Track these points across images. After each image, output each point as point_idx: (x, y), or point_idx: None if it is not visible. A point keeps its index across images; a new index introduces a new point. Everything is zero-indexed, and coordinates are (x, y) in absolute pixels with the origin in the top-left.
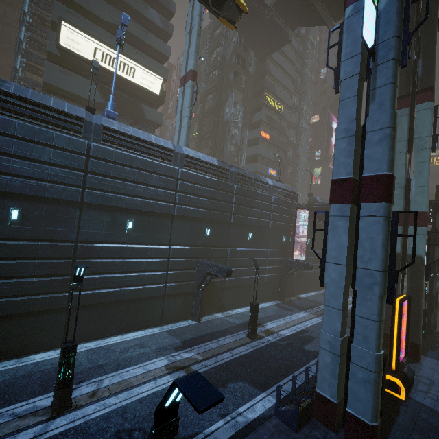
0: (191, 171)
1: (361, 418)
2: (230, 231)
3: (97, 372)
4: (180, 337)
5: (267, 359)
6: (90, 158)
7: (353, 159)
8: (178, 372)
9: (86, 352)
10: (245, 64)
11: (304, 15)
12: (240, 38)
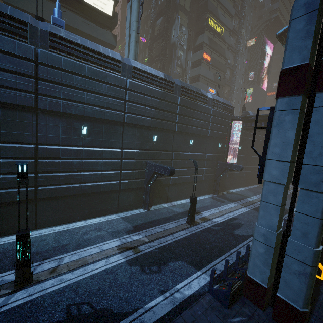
0: (138, 82)
1: (292, 304)
2: (175, 138)
3: (60, 250)
4: (132, 222)
5: (203, 241)
6: (39, 65)
7: (312, 40)
8: (127, 252)
9: (54, 234)
10: None
11: None
12: None
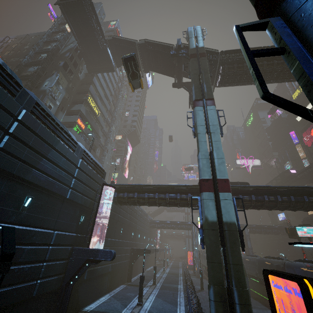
0: None
1: None
2: None
3: None
4: None
5: None
6: None
7: None
8: None
9: None
10: (77, 66)
11: None
12: (77, 48)
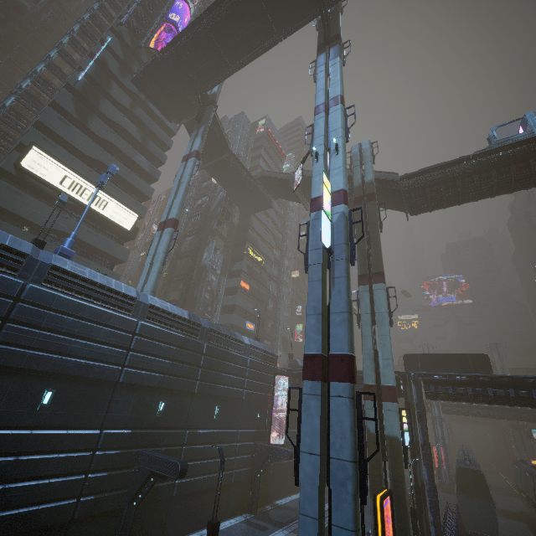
0: (153, 325)
1: None
2: (192, 404)
3: None
4: None
5: None
6: (20, 303)
7: (321, 336)
8: None
9: None
10: (230, 216)
11: (284, 192)
12: (227, 194)
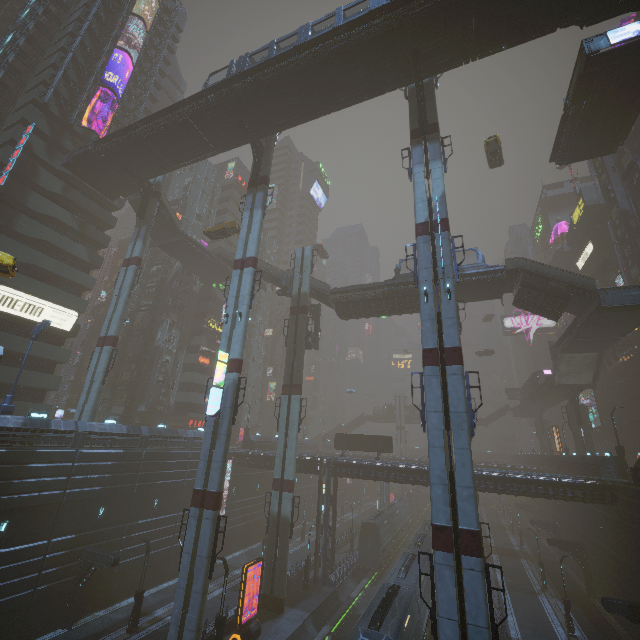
0: (92, 450)
1: None
2: (132, 503)
3: None
4: None
5: None
6: None
7: (205, 477)
8: None
9: None
10: (189, 287)
11: None
12: (185, 264)
